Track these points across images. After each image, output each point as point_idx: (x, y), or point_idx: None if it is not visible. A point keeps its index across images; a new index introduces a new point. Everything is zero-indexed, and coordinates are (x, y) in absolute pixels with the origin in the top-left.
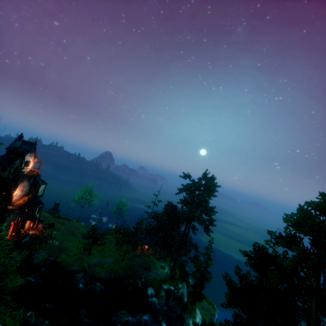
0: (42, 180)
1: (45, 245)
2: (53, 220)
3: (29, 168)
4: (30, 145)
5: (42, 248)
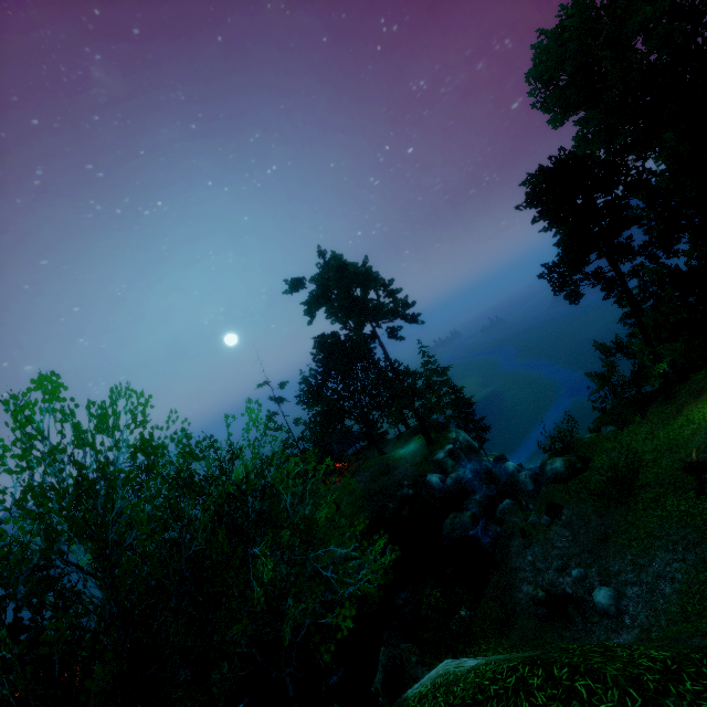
0: None
1: None
2: None
3: None
4: None
5: None
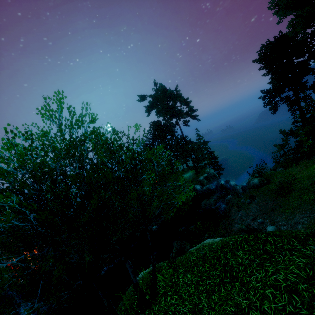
0: None
1: None
2: None
3: None
4: None
5: None
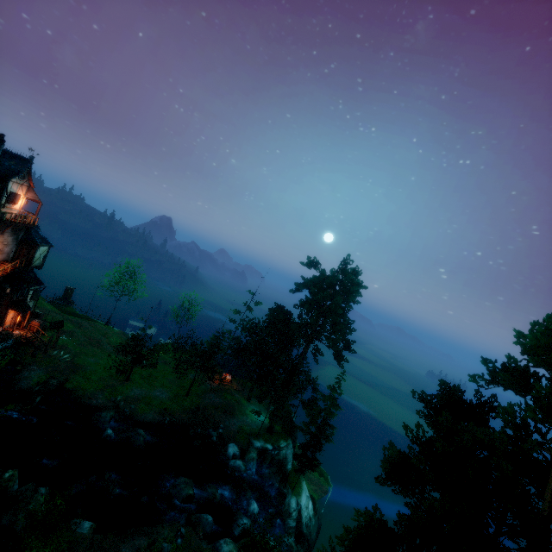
0: (42, 236)
1: (44, 358)
2: (60, 317)
3: (17, 210)
4: (19, 162)
5: (38, 362)
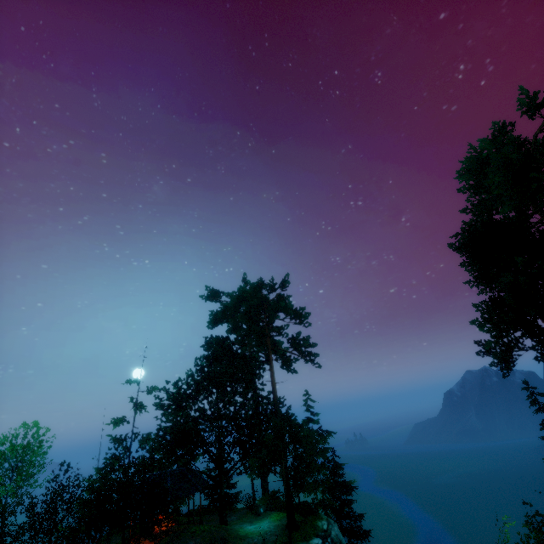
0: None
1: None
2: None
3: None
4: None
5: None
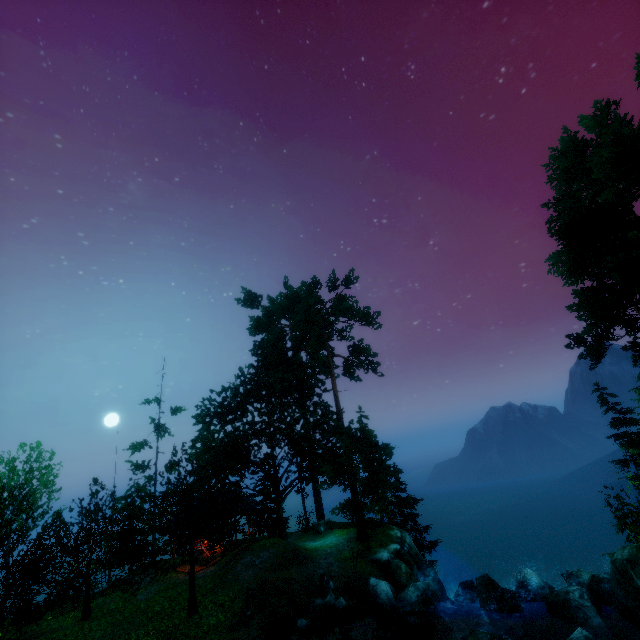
0: None
1: None
2: None
3: None
4: None
5: None
